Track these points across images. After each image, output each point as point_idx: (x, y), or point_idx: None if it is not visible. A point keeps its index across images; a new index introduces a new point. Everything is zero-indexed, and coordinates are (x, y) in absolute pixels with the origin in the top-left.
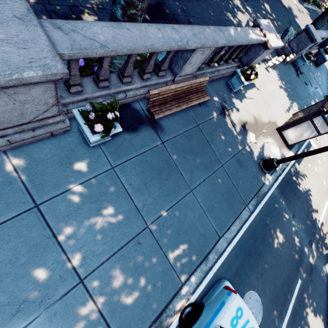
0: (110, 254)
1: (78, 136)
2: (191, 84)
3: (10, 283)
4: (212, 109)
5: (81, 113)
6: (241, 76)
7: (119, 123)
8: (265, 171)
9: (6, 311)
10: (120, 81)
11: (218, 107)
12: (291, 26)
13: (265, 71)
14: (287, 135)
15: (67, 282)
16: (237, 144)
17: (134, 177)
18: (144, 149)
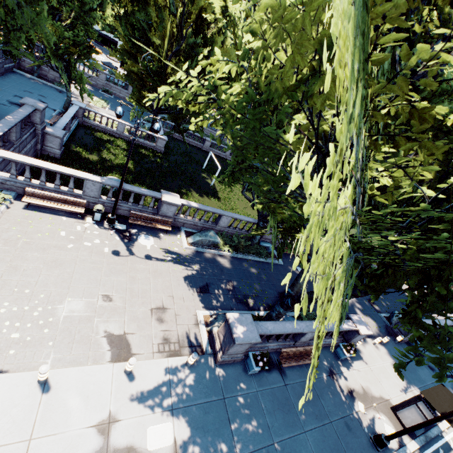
0: (252, 449)
1: (242, 365)
2: (305, 349)
3: (211, 435)
4: (321, 369)
5: (253, 354)
6: (343, 348)
7: (267, 364)
8: (377, 448)
9: (208, 450)
10: (267, 340)
11: (326, 369)
12: (395, 310)
13: (372, 346)
14: (402, 417)
15: (232, 452)
16: (345, 407)
17: (268, 402)
18: (274, 385)
